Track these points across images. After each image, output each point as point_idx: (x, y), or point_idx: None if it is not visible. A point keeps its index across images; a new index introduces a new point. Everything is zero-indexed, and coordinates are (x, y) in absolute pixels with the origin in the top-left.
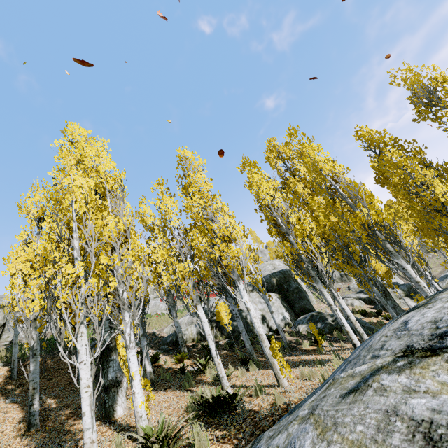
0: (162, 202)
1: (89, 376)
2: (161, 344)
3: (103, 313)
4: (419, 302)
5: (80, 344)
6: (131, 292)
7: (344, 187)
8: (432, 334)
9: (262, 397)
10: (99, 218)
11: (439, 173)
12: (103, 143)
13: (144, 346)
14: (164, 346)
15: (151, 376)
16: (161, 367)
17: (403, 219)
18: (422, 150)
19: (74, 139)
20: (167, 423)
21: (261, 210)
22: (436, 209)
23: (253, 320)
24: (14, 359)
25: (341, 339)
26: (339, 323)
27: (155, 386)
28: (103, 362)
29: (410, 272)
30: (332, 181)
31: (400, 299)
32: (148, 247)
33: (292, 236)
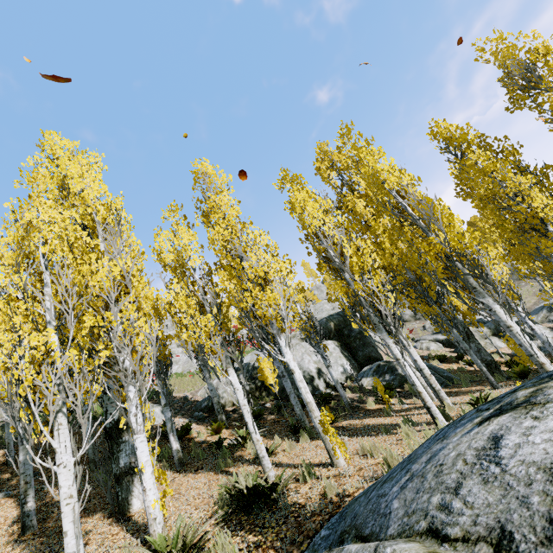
0: (176, 236)
1: (72, 482)
2: (194, 411)
3: (89, 395)
4: (517, 394)
5: (57, 439)
6: (135, 359)
7: (413, 206)
8: (552, 518)
9: (312, 482)
10: (87, 262)
11: (537, 180)
12: (96, 159)
13: (168, 419)
14: (197, 413)
15: (179, 455)
16: (193, 441)
17: (491, 241)
18: (516, 150)
19: (55, 155)
20: (186, 529)
21: (307, 240)
22: (533, 228)
23: (299, 384)
24: (8, 441)
25: (413, 393)
26: (409, 381)
27: (185, 466)
28: (113, 446)
29: (499, 314)
30: (399, 197)
31: (485, 340)
32: (169, 293)
33: (348, 273)
